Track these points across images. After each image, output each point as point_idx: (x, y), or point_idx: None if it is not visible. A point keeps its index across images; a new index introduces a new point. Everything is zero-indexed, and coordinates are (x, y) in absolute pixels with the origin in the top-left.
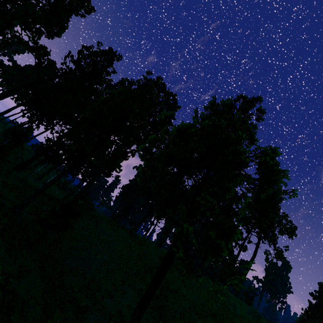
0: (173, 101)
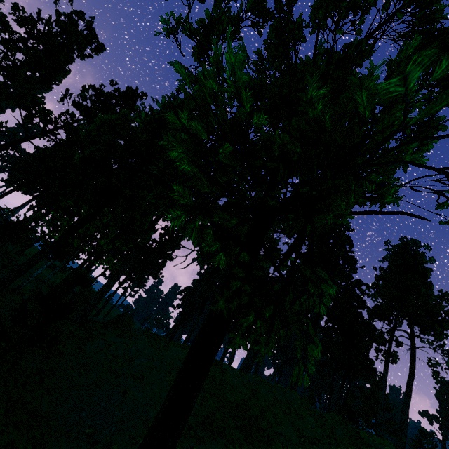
0: None
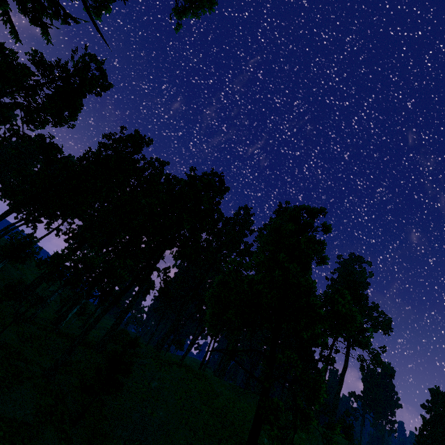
0: (220, 181)
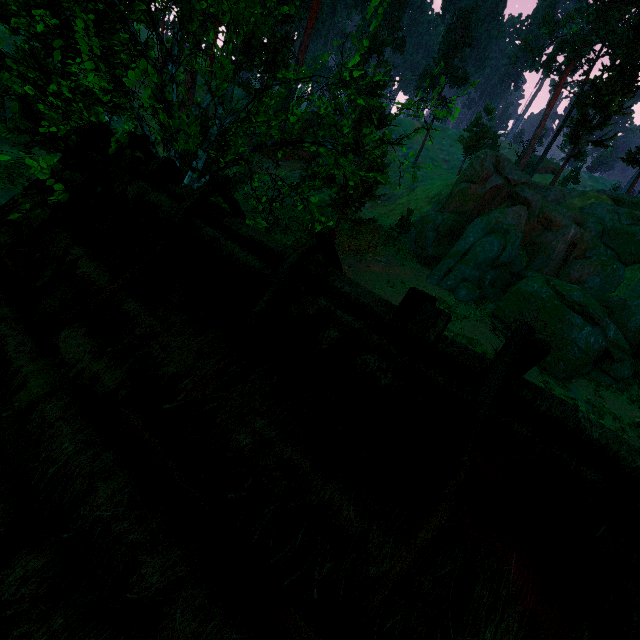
0: None
